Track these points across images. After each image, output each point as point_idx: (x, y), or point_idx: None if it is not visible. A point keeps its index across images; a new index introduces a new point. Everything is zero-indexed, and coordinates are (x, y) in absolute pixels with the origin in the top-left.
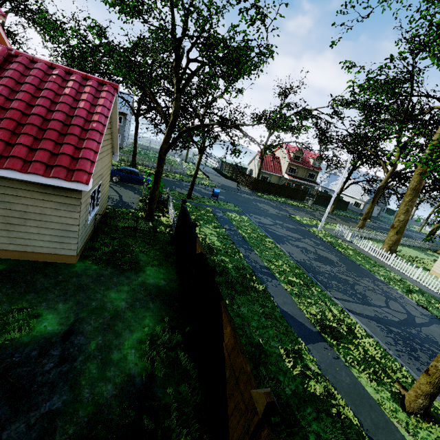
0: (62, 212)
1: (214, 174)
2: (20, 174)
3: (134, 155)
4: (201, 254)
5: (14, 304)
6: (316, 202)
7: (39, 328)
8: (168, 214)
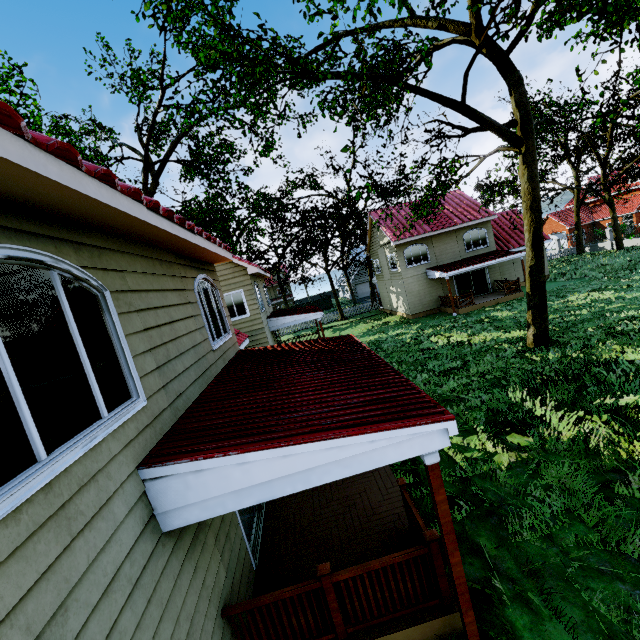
0: None
1: None
2: None
3: None
4: None
5: None
6: None
7: None
8: None
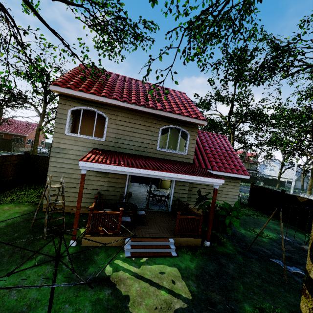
0: (233, 189)
1: None
2: (230, 174)
3: None
4: (309, 200)
5: (247, 228)
6: (264, 183)
7: (271, 235)
8: None
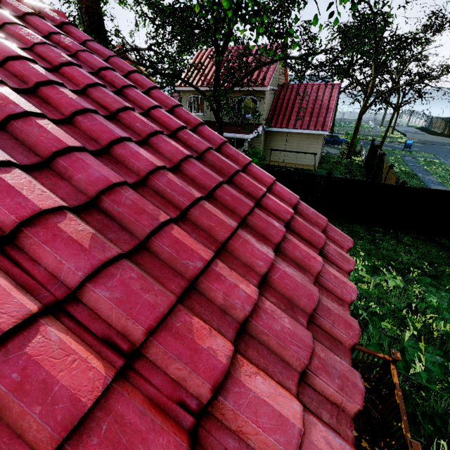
0: (315, 146)
1: (416, 132)
2: (306, 131)
3: (332, 126)
4: (379, 154)
5: None
6: None
7: None
8: (361, 157)
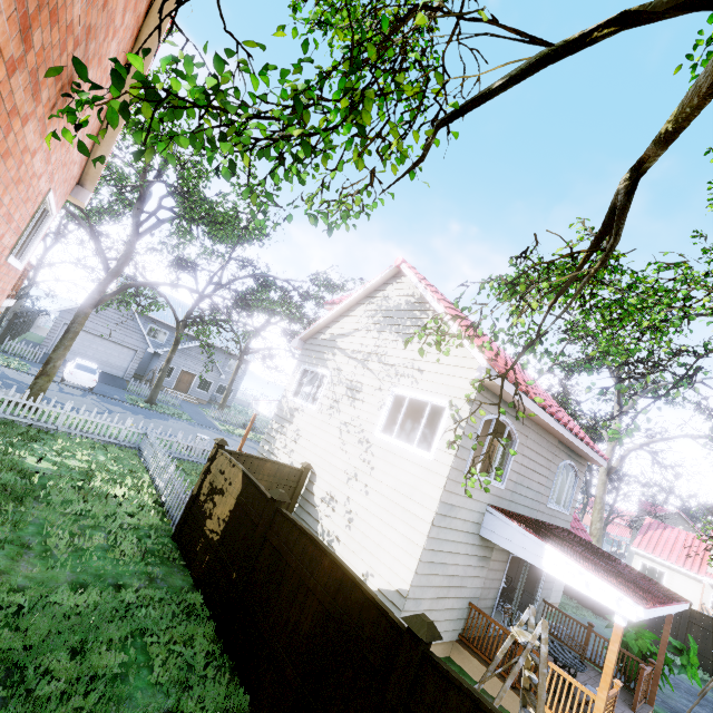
0: None
1: None
2: None
3: None
4: None
5: None
6: None
7: None
8: None
